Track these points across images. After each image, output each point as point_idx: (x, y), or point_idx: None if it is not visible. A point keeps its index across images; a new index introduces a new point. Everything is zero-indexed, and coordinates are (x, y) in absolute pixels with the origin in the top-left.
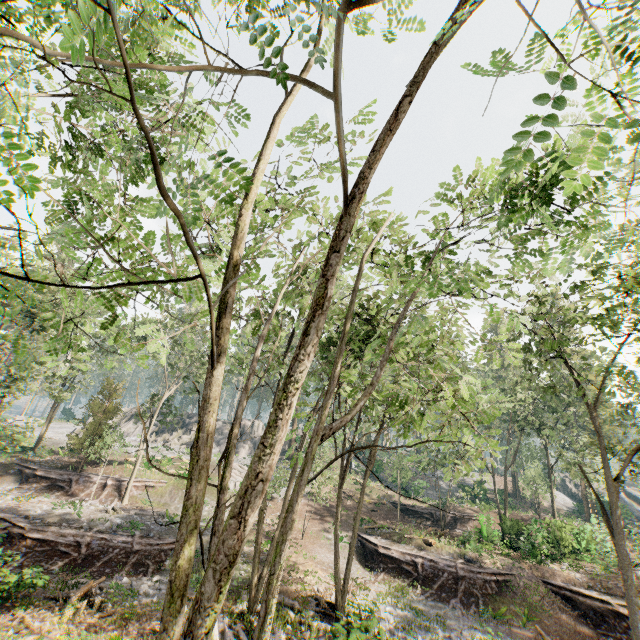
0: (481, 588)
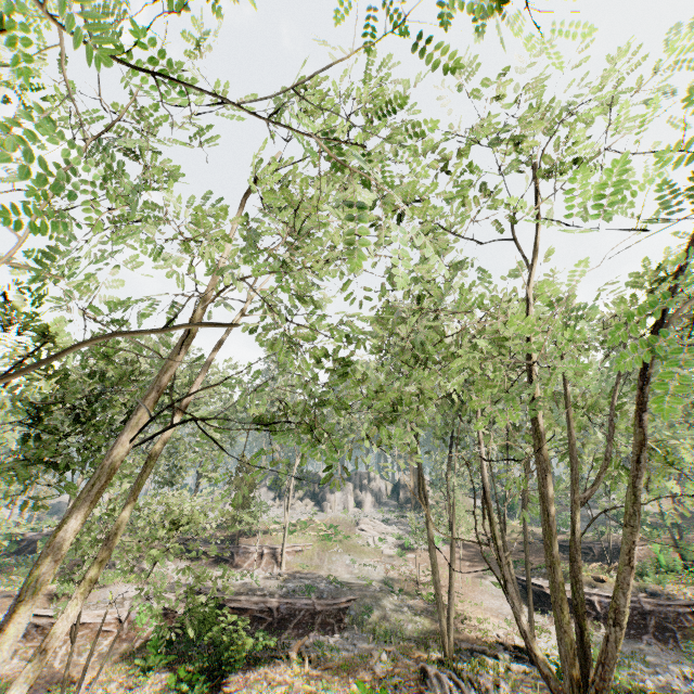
0: (674, 622)
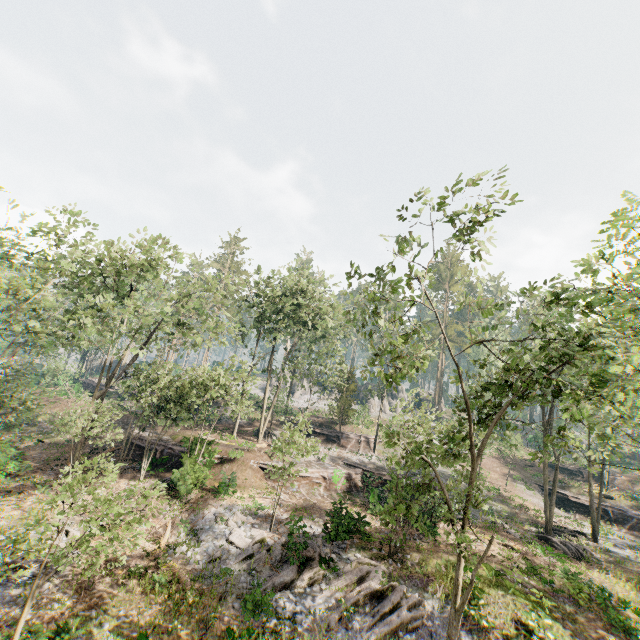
0: None
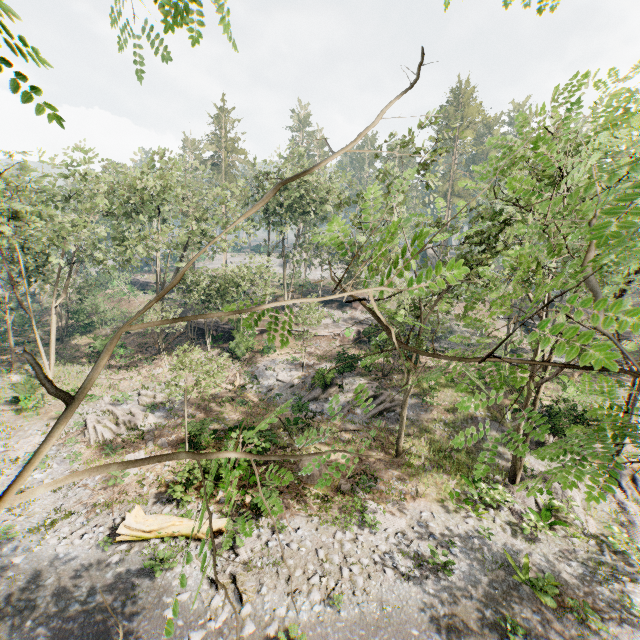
0: None
